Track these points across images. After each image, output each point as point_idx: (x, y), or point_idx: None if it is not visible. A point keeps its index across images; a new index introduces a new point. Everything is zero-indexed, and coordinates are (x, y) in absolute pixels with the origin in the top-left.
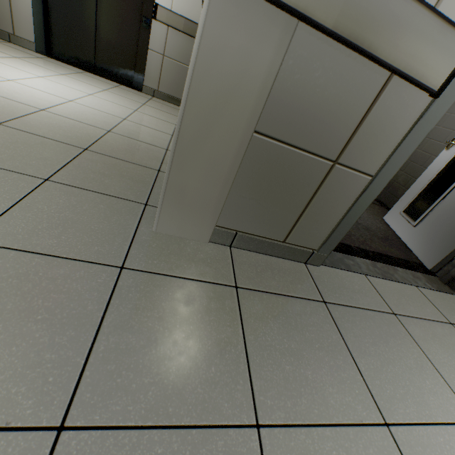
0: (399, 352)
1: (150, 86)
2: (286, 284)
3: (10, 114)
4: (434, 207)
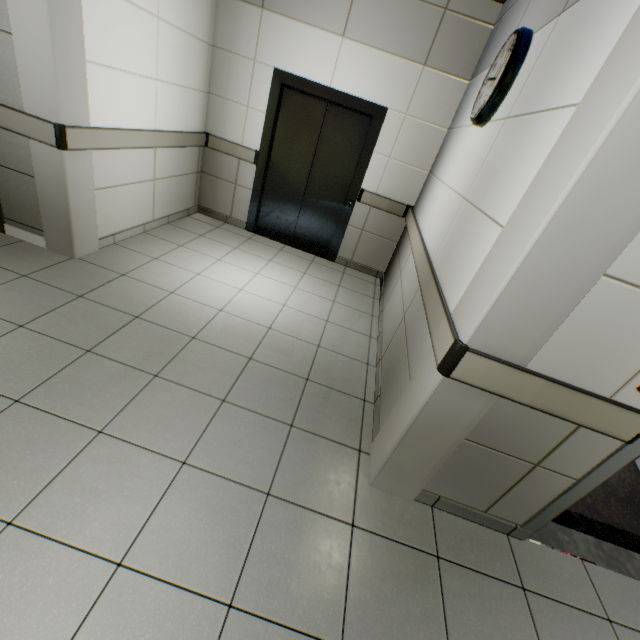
0: None
1: (344, 256)
2: (485, 559)
3: (253, 342)
4: None
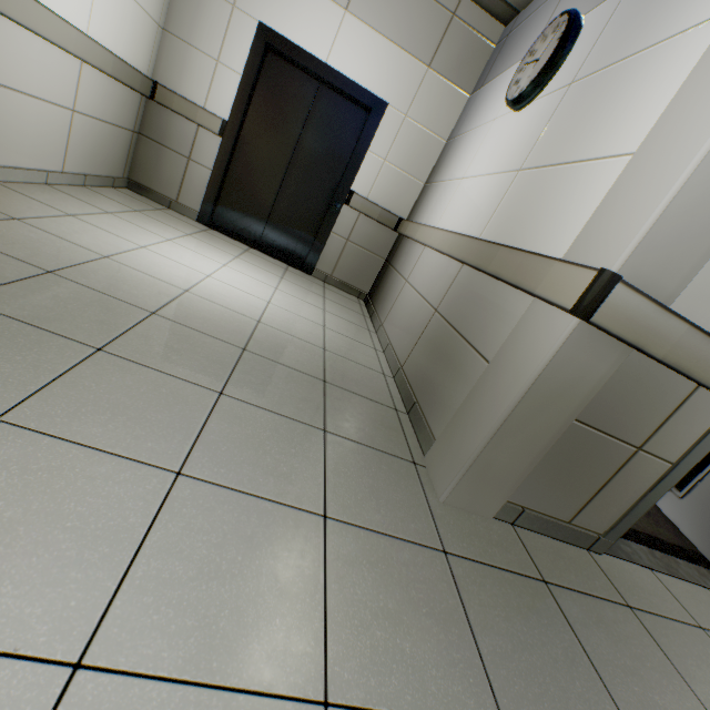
0: None
1: (323, 270)
2: (584, 578)
3: (241, 332)
4: (703, 477)
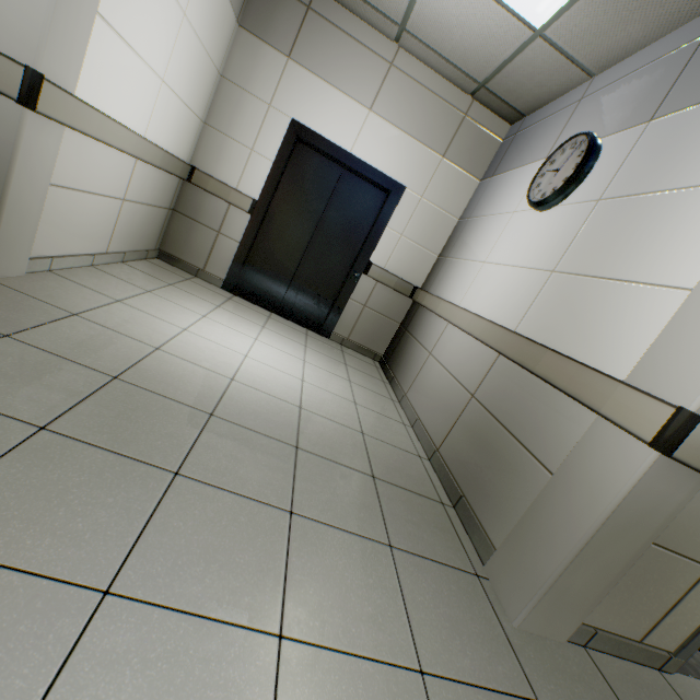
0: None
1: (340, 333)
2: None
3: (289, 424)
4: None
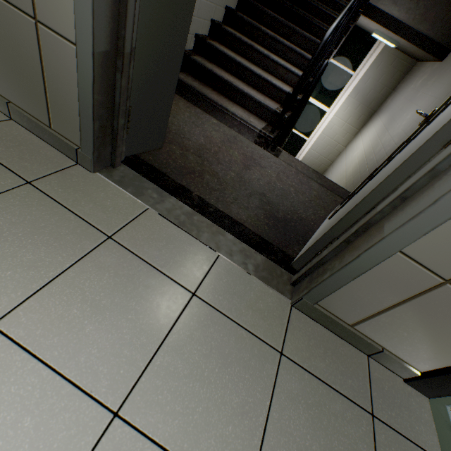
0: (31, 245)
1: None
2: (14, 156)
3: None
4: (353, 197)
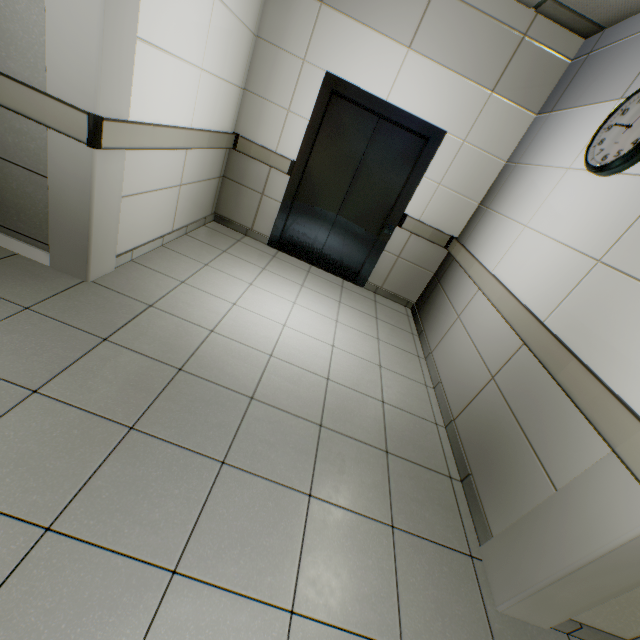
0: None
1: (373, 282)
2: None
3: (316, 400)
4: None
